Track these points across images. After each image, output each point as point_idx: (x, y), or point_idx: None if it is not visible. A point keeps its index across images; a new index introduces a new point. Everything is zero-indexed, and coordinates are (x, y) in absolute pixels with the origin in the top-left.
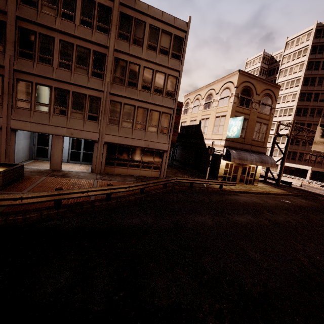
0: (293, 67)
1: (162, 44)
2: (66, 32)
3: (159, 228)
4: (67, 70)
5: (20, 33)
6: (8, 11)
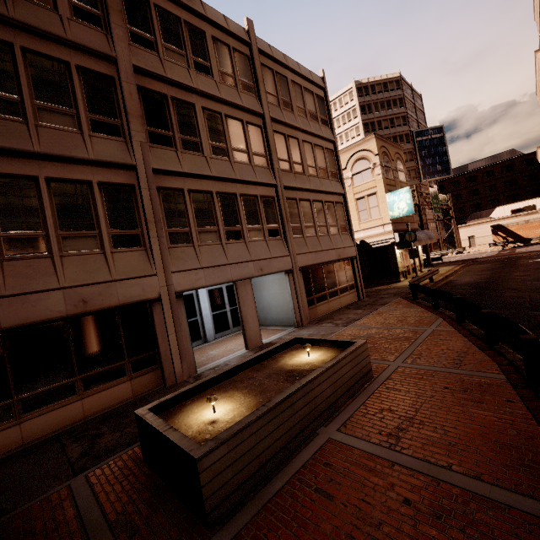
0: (348, 131)
1: (309, 107)
2: (209, 93)
3: None
4: (223, 159)
5: (142, 98)
6: (118, 57)
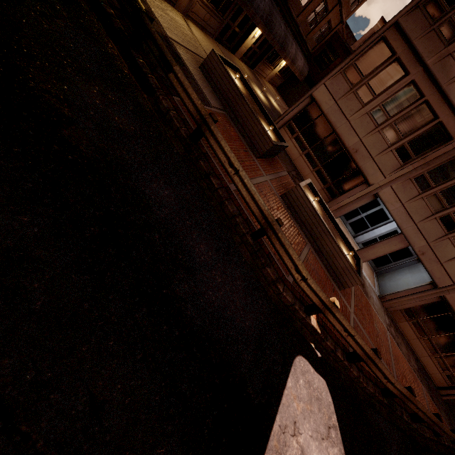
0: None
1: None
2: None
3: None
4: None
5: None
6: None
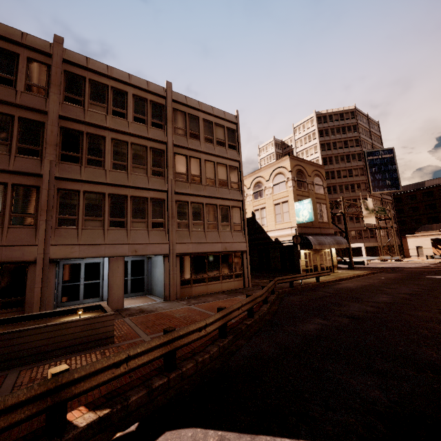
0: (308, 149)
1: (218, 136)
2: (119, 130)
3: (344, 324)
4: (122, 172)
5: (62, 133)
6: (49, 111)
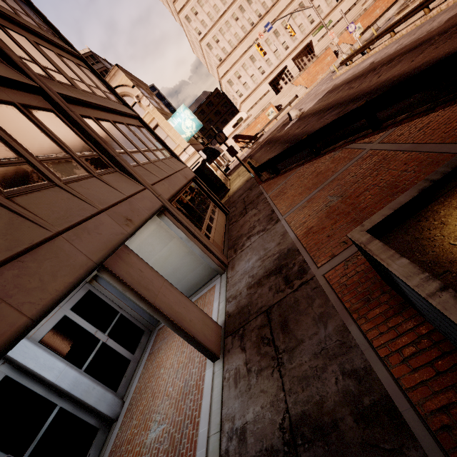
0: None
1: (9, 3)
2: None
3: None
4: None
5: None
6: None
